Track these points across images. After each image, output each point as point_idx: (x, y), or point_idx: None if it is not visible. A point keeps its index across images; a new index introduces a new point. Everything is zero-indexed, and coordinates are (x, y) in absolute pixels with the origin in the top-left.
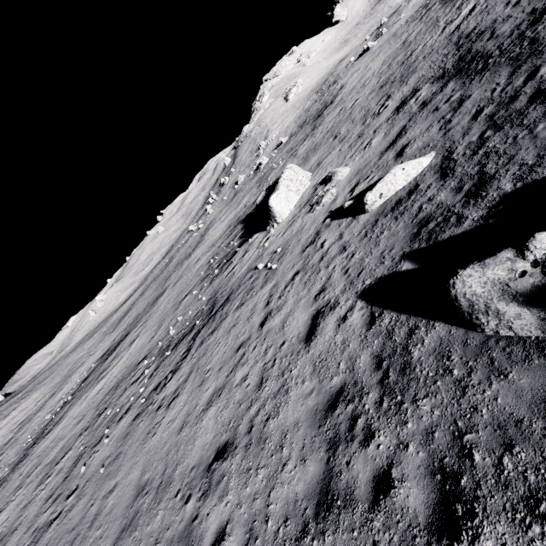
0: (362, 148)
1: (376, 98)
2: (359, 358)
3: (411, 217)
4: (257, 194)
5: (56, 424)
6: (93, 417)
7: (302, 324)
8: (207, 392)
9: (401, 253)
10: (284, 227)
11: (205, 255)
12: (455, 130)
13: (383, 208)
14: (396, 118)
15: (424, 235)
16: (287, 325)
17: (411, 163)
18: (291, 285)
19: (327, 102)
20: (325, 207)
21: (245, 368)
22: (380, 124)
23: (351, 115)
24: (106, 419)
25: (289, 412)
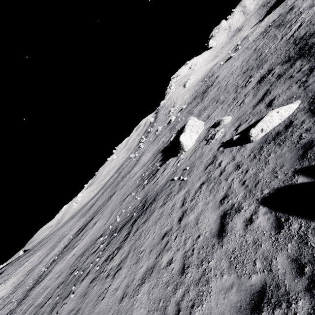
0: (238, 105)
1: (242, 78)
2: (275, 259)
3: (293, 143)
4: (169, 136)
5: (46, 275)
6: (67, 275)
7: (212, 222)
8: (141, 269)
9: (292, 169)
10: (189, 153)
11: (139, 171)
12: (313, 85)
13: (265, 138)
14: (259, 86)
15: (311, 156)
16: (200, 222)
17: (283, 108)
18: (199, 191)
19: (208, 85)
20: (217, 140)
21: (169, 254)
22: (248, 91)
23: (226, 89)
24: (74, 278)
25: (212, 303)
